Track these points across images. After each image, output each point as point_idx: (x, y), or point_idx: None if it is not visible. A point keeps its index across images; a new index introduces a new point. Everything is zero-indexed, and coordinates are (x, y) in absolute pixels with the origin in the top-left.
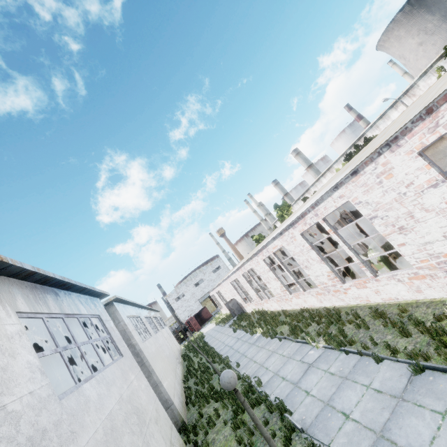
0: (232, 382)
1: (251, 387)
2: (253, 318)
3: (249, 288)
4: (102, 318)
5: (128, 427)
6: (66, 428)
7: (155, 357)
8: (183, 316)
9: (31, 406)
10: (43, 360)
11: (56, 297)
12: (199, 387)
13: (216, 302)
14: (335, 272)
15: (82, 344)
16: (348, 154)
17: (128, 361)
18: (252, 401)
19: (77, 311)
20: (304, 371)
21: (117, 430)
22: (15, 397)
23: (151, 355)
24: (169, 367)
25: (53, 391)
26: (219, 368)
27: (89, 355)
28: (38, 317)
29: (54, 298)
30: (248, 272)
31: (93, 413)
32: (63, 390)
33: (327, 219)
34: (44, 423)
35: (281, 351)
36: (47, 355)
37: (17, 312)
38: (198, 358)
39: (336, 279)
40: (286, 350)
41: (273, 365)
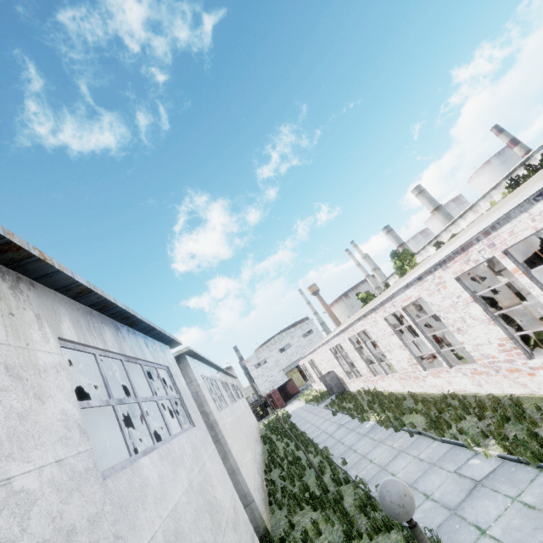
0: (408, 506)
1: (370, 499)
2: (361, 399)
3: (357, 357)
4: (171, 372)
5: (199, 534)
6: (107, 529)
7: (232, 433)
8: (263, 387)
9: (56, 485)
10: (99, 417)
11: (116, 331)
12: (286, 484)
13: (306, 374)
14: (515, 339)
15: (143, 400)
16: (513, 179)
17: (201, 433)
18: (375, 523)
19: (142, 356)
20: (466, 490)
21: (183, 537)
22: (32, 465)
23: (227, 430)
24: (248, 450)
25: (95, 463)
26: (315, 461)
27: (153, 418)
28: (88, 352)
29: (113, 332)
30: (359, 336)
31: (150, 505)
32: (120, 459)
33: (510, 252)
34: (72, 517)
35: (416, 452)
36: (95, 406)
37: (59, 338)
38: (283, 443)
39: (515, 351)
40: (424, 451)
41: (404, 471)
